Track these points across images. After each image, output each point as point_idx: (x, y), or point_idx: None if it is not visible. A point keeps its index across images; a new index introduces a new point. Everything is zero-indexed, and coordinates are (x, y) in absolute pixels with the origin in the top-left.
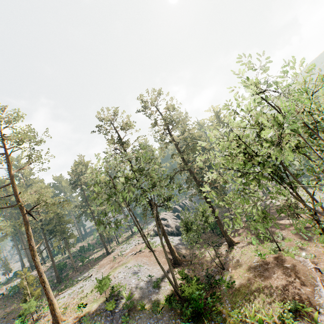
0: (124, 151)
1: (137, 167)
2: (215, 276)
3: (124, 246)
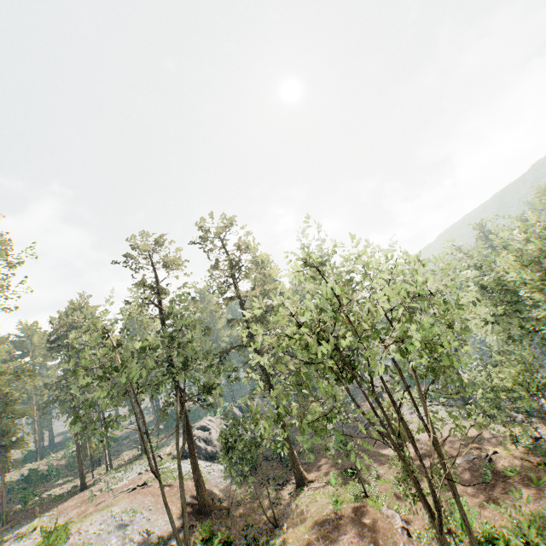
0: (158, 301)
1: (165, 331)
2: (260, 538)
3: (119, 475)
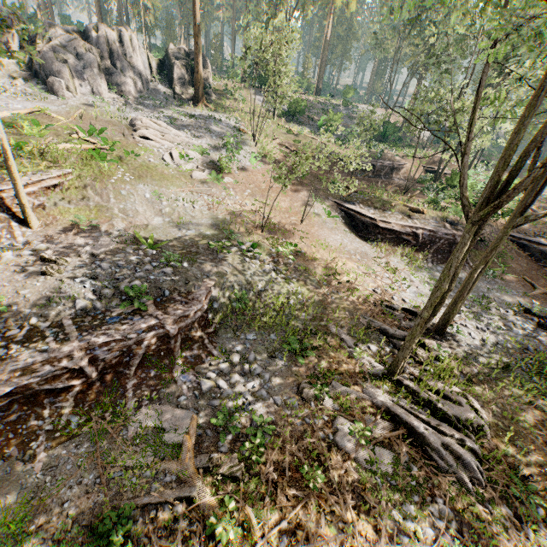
0: None
1: None
2: None
3: None
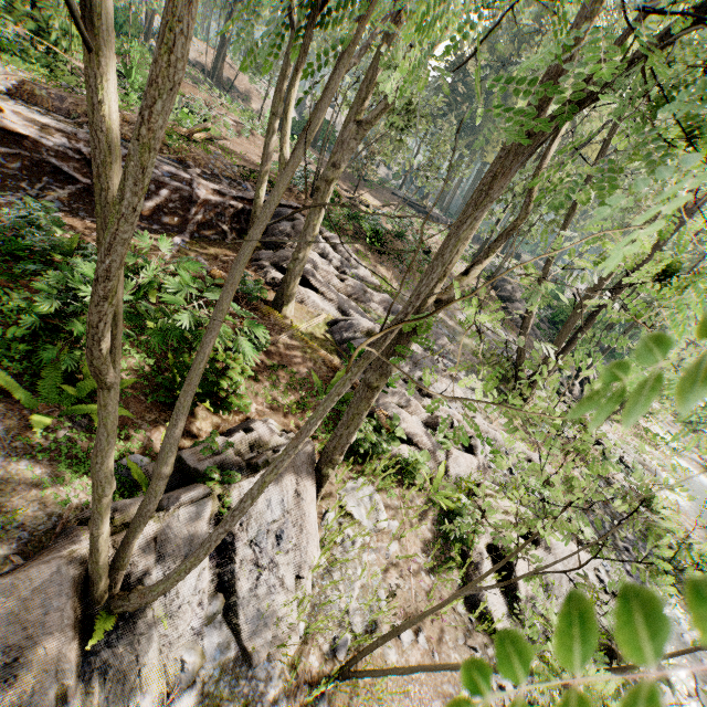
0: None
1: None
2: None
3: None
